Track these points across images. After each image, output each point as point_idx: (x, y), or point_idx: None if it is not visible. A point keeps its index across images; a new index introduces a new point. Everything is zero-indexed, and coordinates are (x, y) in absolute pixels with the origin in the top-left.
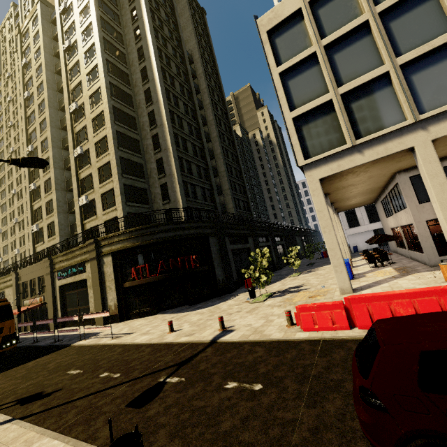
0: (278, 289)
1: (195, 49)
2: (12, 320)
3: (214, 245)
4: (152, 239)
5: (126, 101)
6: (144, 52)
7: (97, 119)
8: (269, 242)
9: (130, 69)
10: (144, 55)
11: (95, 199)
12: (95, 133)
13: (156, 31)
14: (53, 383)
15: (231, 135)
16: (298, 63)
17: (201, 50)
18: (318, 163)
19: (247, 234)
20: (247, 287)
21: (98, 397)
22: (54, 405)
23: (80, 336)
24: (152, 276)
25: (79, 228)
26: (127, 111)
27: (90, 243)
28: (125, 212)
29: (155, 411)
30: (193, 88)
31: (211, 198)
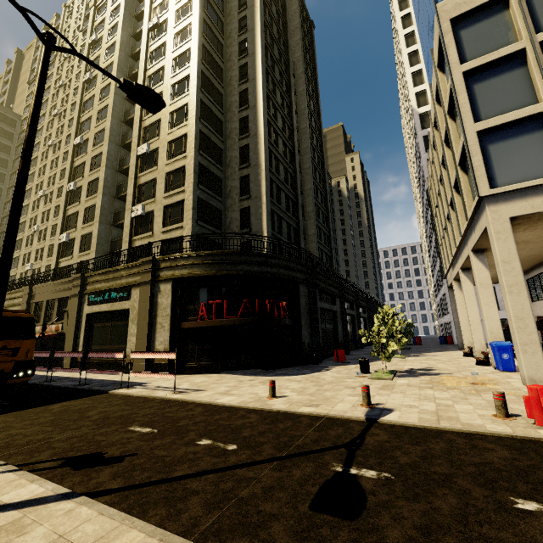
0: (394, 368)
1: (300, 62)
2: (33, 341)
3: (303, 296)
4: (231, 271)
5: (216, 100)
6: (247, 46)
7: (176, 114)
8: (353, 311)
9: (225, 64)
10: (248, 50)
11: (154, 211)
12: (171, 129)
13: (264, 27)
14: (114, 440)
15: (323, 172)
16: (494, 61)
17: (305, 66)
18: (510, 195)
19: (336, 293)
20: (337, 360)
21: (227, 481)
22: (144, 480)
23: (121, 383)
24: (230, 317)
25: (125, 245)
26: (215, 111)
27: (145, 262)
28: (194, 232)
29: (402, 535)
30: (293, 103)
31: (296, 239)
